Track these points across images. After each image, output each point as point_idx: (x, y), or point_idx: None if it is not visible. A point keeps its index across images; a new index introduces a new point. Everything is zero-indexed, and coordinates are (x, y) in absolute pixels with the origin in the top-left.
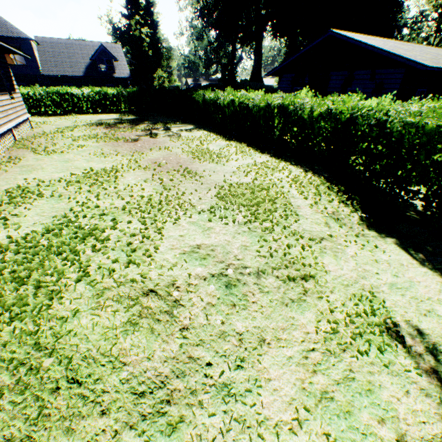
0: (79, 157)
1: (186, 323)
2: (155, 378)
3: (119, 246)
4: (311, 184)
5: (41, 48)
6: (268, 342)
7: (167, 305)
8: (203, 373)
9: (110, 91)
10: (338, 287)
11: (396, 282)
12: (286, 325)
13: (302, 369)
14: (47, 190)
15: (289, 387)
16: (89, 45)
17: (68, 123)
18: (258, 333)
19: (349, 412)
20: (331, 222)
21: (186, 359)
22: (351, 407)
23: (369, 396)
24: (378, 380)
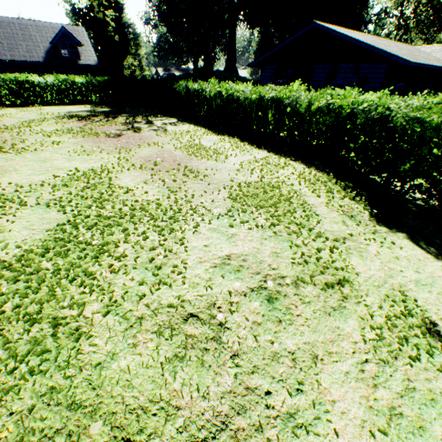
0: (57, 155)
1: (236, 349)
2: (214, 420)
3: (140, 263)
4: (318, 180)
5: None
6: (321, 358)
7: (212, 330)
8: (264, 404)
9: (78, 80)
10: (371, 289)
11: (420, 279)
12: (333, 337)
13: (363, 385)
14: (29, 197)
15: (356, 408)
16: (47, 27)
17: (33, 116)
18: (309, 350)
19: (421, 428)
20: (347, 220)
21: (244, 391)
22: (422, 421)
23: (435, 406)
24: (437, 387)
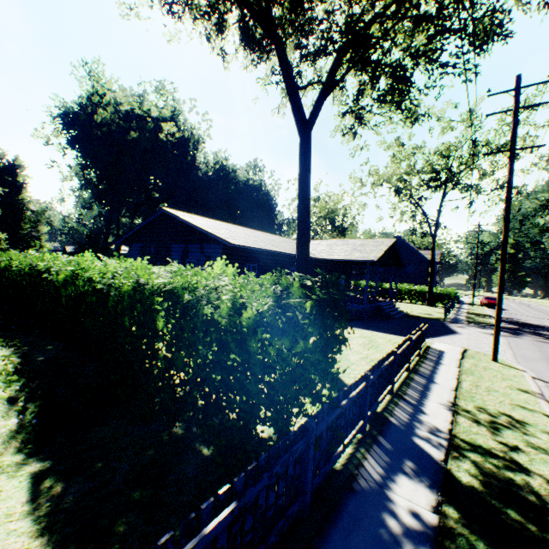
0: None
1: None
2: None
3: None
4: None
5: None
6: None
7: None
8: None
9: None
10: None
11: None
12: None
13: None
14: None
15: None
16: None
17: None
18: None
19: None
20: None
21: None
22: None
23: None
24: None
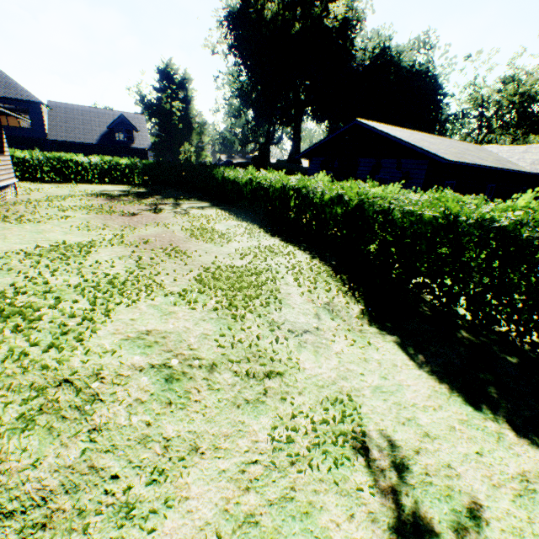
0: (57, 228)
1: (100, 423)
2: (35, 493)
3: (50, 327)
4: (312, 271)
5: (52, 113)
6: (203, 451)
7: (82, 399)
8: (104, 488)
9: (122, 161)
10: (311, 388)
11: (383, 385)
12: (231, 431)
13: (233, 486)
14: None
15: (208, 508)
16: (109, 114)
17: (64, 192)
18: (192, 440)
19: None
20: (324, 314)
21: (86, 469)
22: (277, 534)
23: (304, 521)
24: (322, 501)
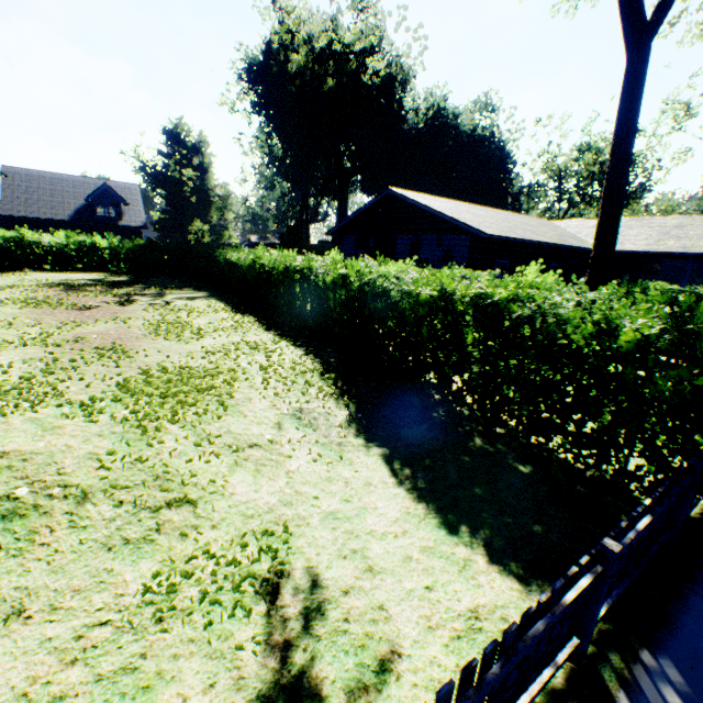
0: None
1: None
2: None
3: None
4: (295, 370)
5: (8, 181)
6: (31, 613)
7: None
8: None
9: (99, 242)
10: (233, 518)
11: (341, 510)
12: (88, 583)
13: (54, 659)
14: None
15: None
16: (89, 183)
17: (6, 282)
18: (18, 599)
19: None
20: (289, 422)
21: None
22: None
23: (138, 698)
24: (178, 669)
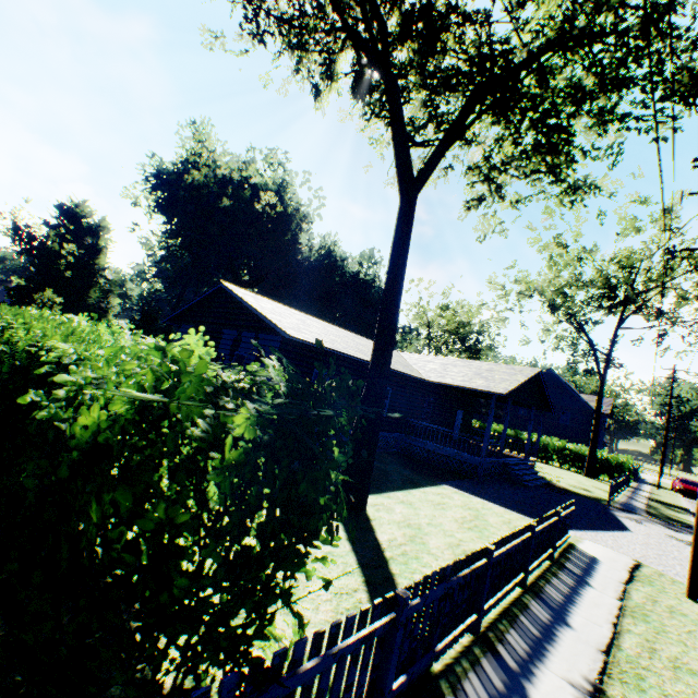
0: None
1: None
2: None
3: None
4: None
5: None
6: None
7: None
8: None
9: None
10: None
11: None
12: None
13: None
14: None
15: None
16: None
17: None
18: None
19: None
20: None
21: None
22: None
23: None
24: None
